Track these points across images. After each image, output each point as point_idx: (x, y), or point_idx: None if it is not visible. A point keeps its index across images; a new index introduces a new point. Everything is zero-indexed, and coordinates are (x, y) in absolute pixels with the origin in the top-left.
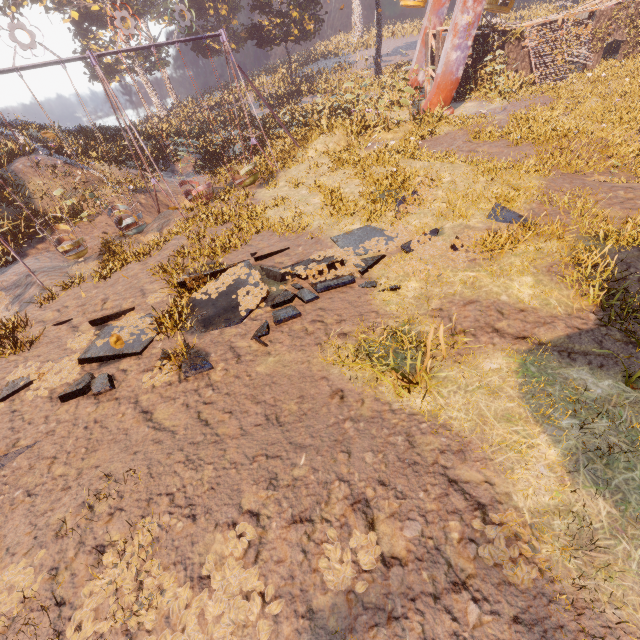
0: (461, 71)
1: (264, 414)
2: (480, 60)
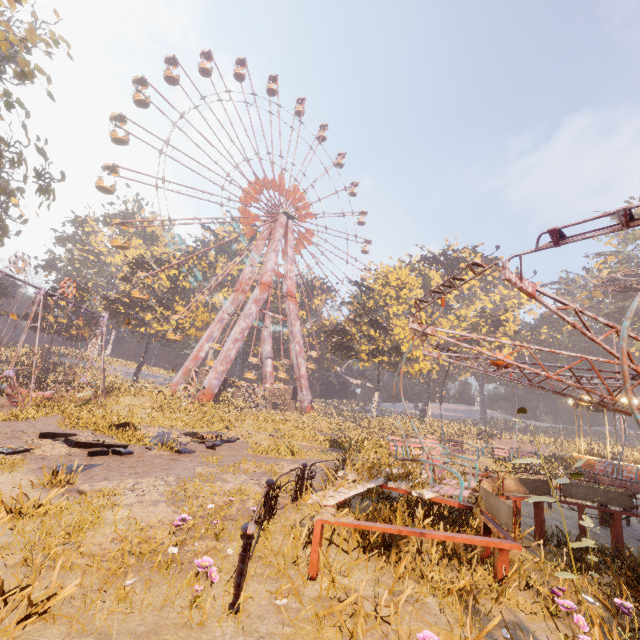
0: (217, 390)
1: None
2: (222, 390)
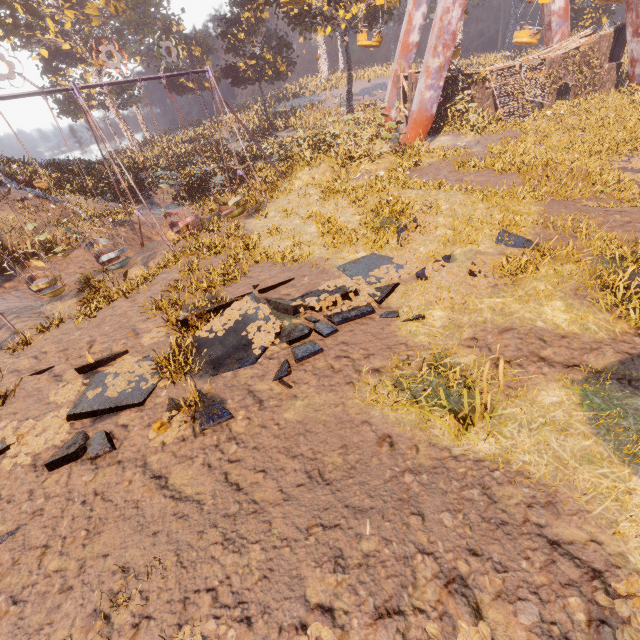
0: (435, 108)
1: (304, 470)
2: (450, 99)
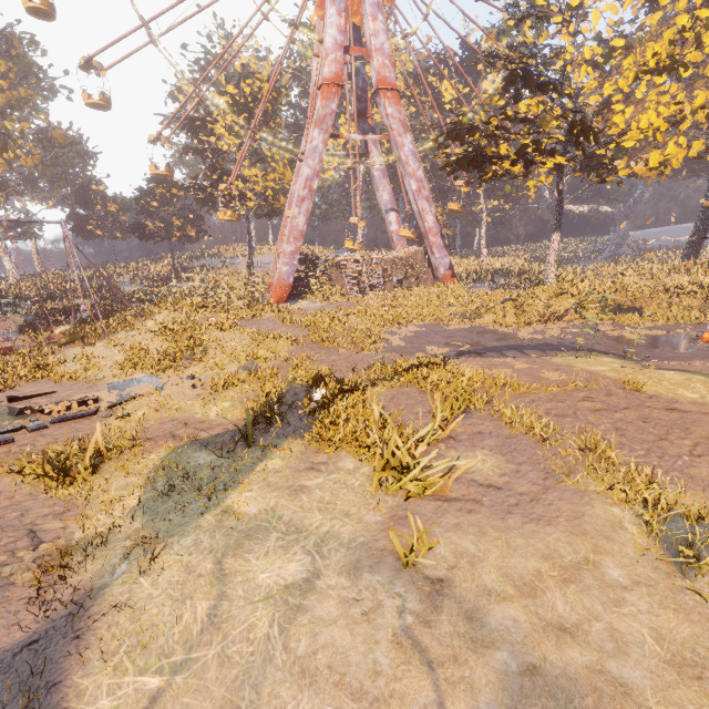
0: (292, 279)
1: None
2: (311, 275)
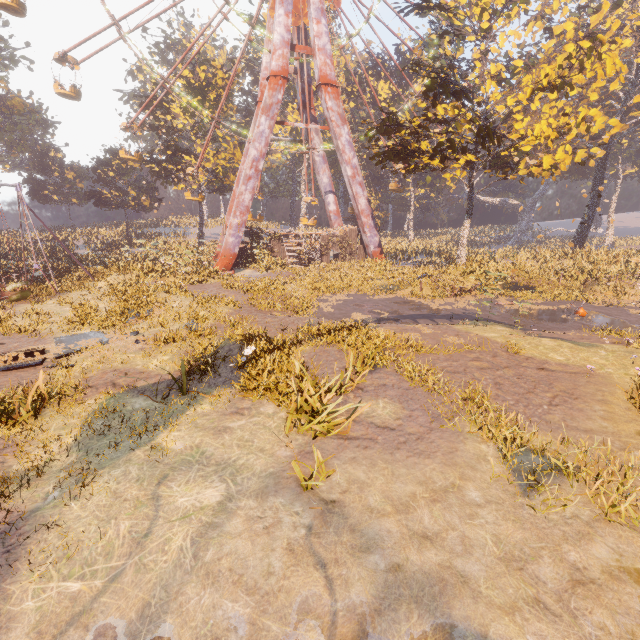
0: (237, 249)
1: None
2: (256, 246)
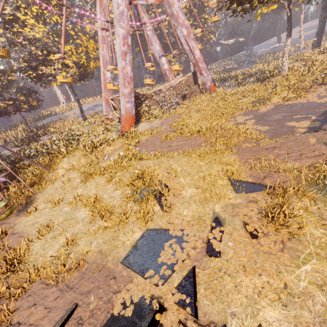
0: (134, 111)
1: None
2: (138, 106)
